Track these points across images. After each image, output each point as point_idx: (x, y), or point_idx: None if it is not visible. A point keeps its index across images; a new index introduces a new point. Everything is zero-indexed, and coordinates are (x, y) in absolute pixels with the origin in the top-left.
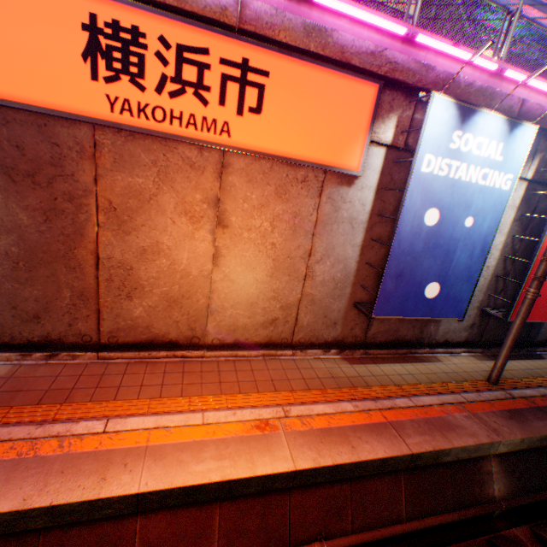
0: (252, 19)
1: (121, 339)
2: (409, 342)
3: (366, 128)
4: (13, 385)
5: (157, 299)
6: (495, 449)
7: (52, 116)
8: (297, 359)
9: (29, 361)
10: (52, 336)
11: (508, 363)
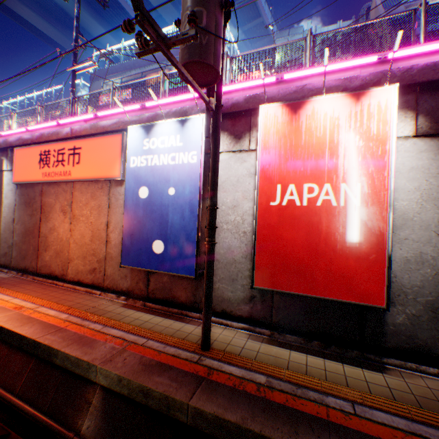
0: (75, 132)
1: (43, 271)
2: (186, 304)
3: (120, 155)
4: (0, 279)
5: (54, 252)
6: (96, 375)
7: (35, 183)
8: (99, 297)
9: (19, 276)
10: (27, 267)
11: (285, 352)
